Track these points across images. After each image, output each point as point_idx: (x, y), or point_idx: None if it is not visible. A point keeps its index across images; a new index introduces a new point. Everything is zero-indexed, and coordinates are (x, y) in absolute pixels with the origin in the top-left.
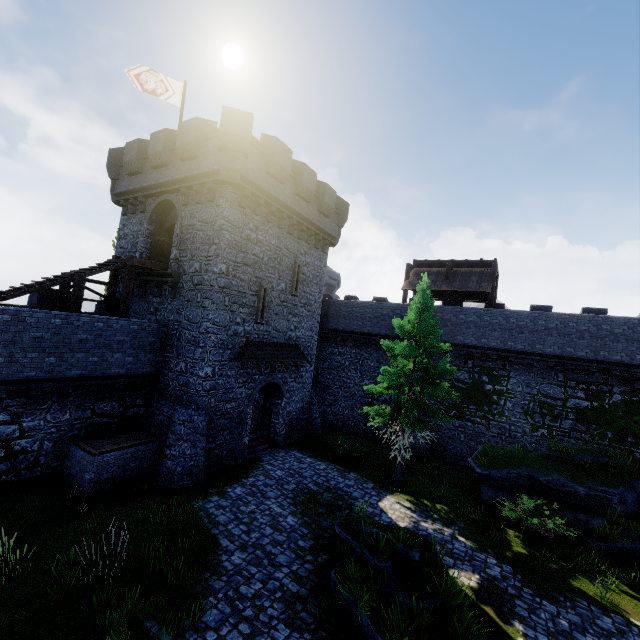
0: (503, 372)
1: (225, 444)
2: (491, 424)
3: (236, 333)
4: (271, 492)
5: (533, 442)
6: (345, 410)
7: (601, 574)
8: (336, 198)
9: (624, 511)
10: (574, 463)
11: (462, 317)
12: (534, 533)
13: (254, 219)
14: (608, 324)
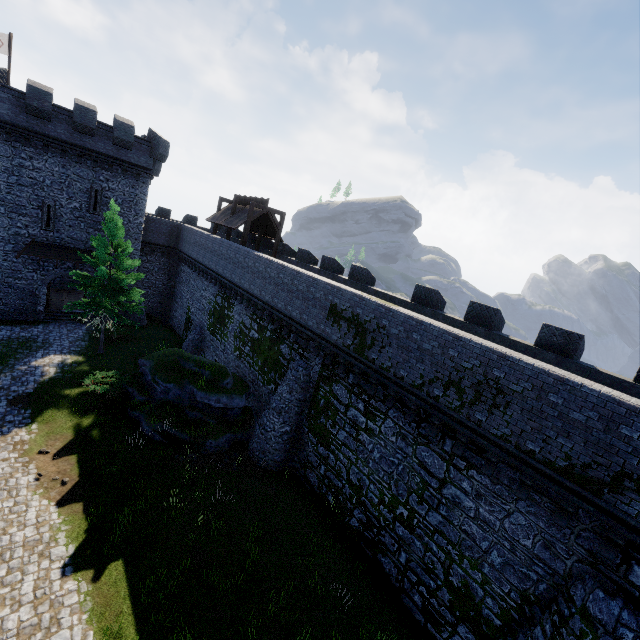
0: (233, 301)
1: (14, 305)
2: (222, 341)
3: (19, 234)
4: (5, 333)
5: (233, 360)
6: (179, 316)
7: (90, 416)
8: (150, 132)
9: (162, 398)
10: (178, 366)
11: (221, 249)
12: (105, 393)
13: (27, 151)
14: (270, 267)
